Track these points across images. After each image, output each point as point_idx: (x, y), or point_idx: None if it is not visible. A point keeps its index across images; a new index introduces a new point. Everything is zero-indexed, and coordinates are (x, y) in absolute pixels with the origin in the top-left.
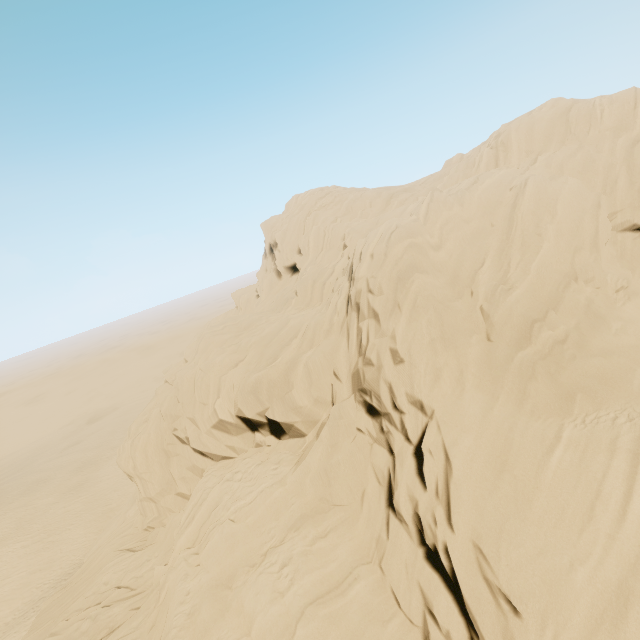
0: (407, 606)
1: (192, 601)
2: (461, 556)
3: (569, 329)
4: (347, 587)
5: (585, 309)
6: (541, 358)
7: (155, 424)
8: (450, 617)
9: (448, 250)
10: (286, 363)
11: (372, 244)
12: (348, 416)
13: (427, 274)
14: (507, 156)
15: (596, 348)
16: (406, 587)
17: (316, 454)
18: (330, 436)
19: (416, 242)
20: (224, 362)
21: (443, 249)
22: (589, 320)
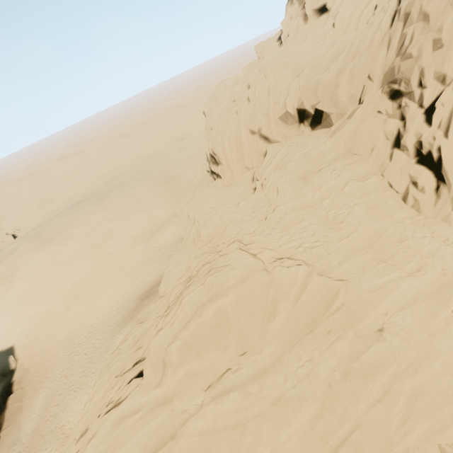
0: (397, 185)
1: (289, 182)
2: (449, 148)
3: None
4: (365, 180)
5: None
6: None
7: (235, 123)
8: (428, 180)
9: None
10: (336, 70)
11: None
12: (374, 103)
13: None
14: None
15: None
16: (399, 178)
17: (350, 126)
18: (361, 115)
19: None
20: (290, 74)
21: None
22: None
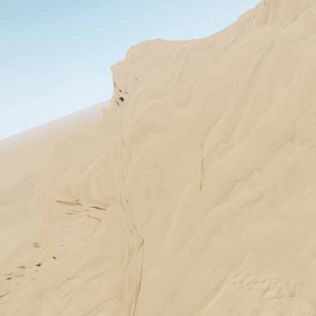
0: None
1: (20, 303)
2: None
3: (266, 189)
4: (96, 313)
5: (288, 170)
6: (231, 215)
7: (40, 190)
8: None
9: (192, 106)
10: (87, 175)
11: (133, 100)
12: (117, 213)
13: (161, 132)
14: (275, 12)
15: (282, 210)
16: None
17: (98, 231)
18: (106, 223)
19: (159, 102)
20: (58, 168)
21: (189, 105)
22: (288, 181)
